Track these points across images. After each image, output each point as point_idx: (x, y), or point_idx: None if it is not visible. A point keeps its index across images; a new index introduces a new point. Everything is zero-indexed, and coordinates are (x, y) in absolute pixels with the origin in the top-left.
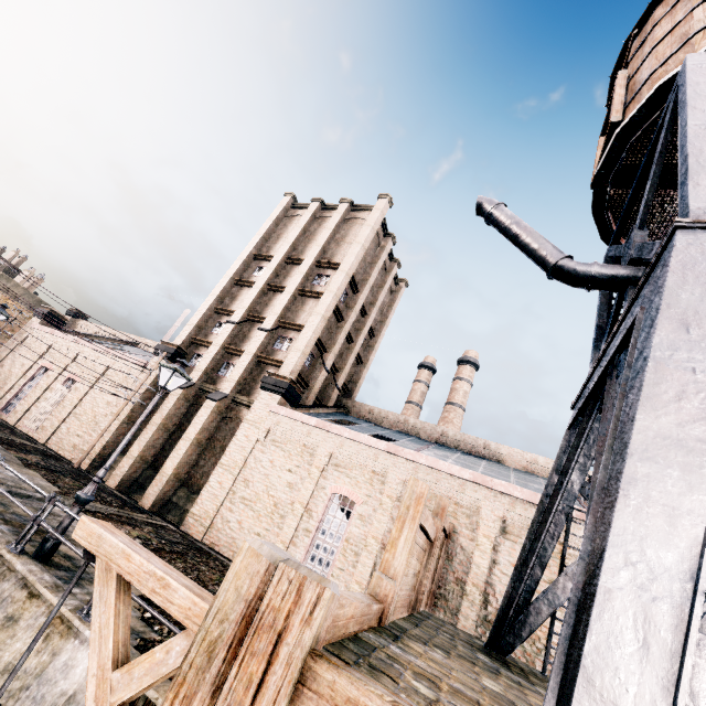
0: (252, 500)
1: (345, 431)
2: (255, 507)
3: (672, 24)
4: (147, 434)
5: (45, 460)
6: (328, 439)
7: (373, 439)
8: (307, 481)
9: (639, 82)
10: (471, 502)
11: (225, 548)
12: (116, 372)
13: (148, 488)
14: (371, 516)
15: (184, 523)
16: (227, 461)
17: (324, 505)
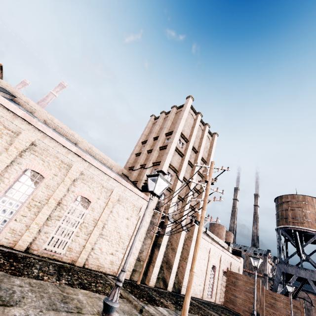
0: (197, 273)
1: (216, 244)
2: (198, 276)
3: (312, 210)
4: (162, 251)
5: (158, 296)
6: (212, 247)
7: (220, 247)
8: (209, 263)
9: (307, 216)
10: (230, 261)
11: (193, 294)
12: (126, 199)
13: (169, 281)
14: (218, 270)
15: (182, 290)
16: (190, 259)
17: (211, 270)
